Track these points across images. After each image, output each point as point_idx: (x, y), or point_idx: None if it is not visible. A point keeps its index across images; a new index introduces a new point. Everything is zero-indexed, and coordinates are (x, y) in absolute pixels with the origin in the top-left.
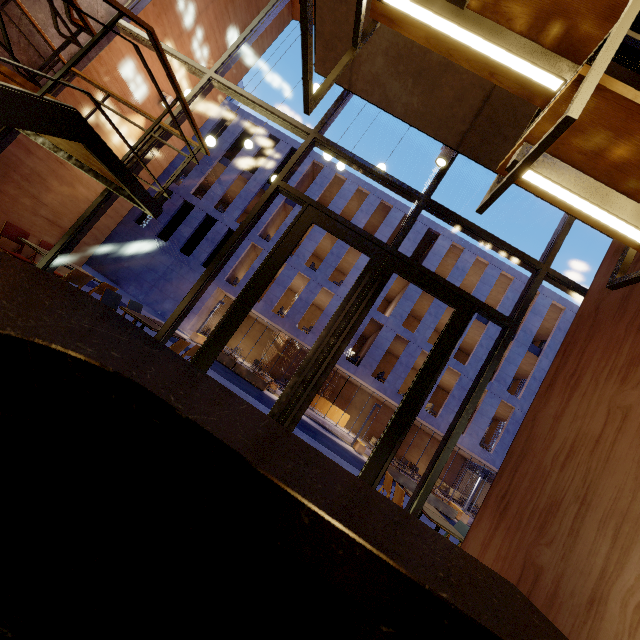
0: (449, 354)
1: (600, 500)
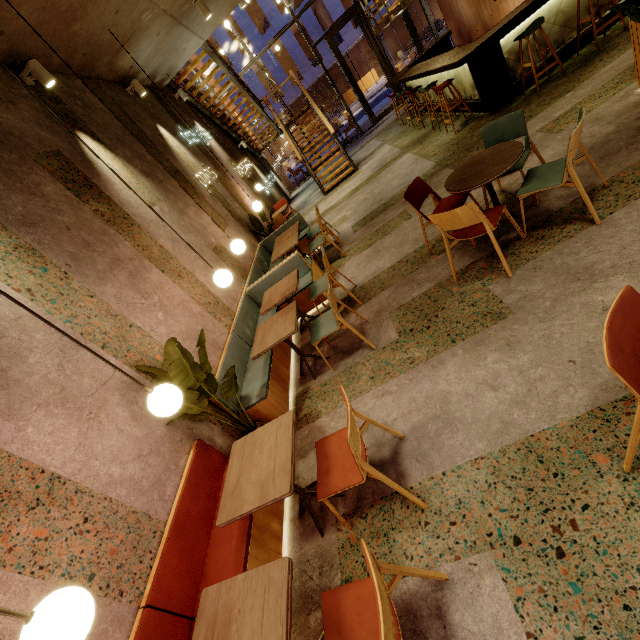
0: None
1: None
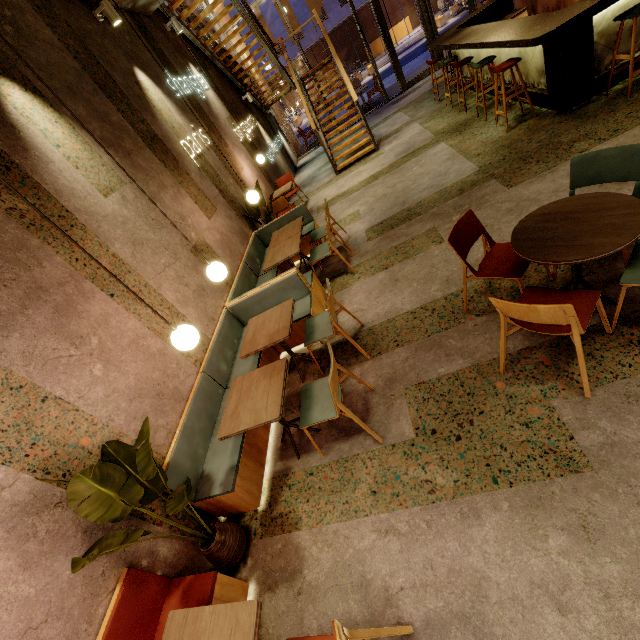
0: None
1: None
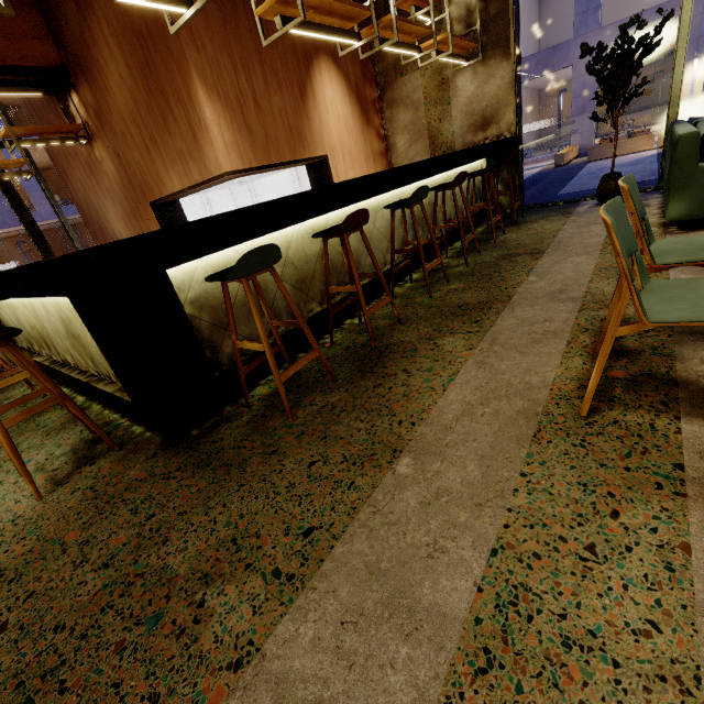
0: (15, 189)
1: (101, 214)
